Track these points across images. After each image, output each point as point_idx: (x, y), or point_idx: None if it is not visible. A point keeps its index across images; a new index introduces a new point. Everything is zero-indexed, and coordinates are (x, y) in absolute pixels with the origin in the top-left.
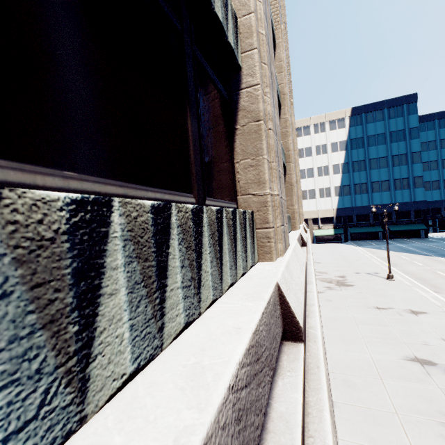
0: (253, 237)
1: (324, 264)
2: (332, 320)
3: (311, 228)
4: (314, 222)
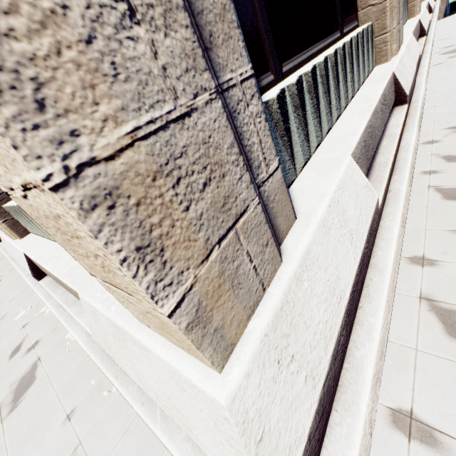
0: (407, 8)
1: (453, 38)
2: (446, 76)
3: None
4: None
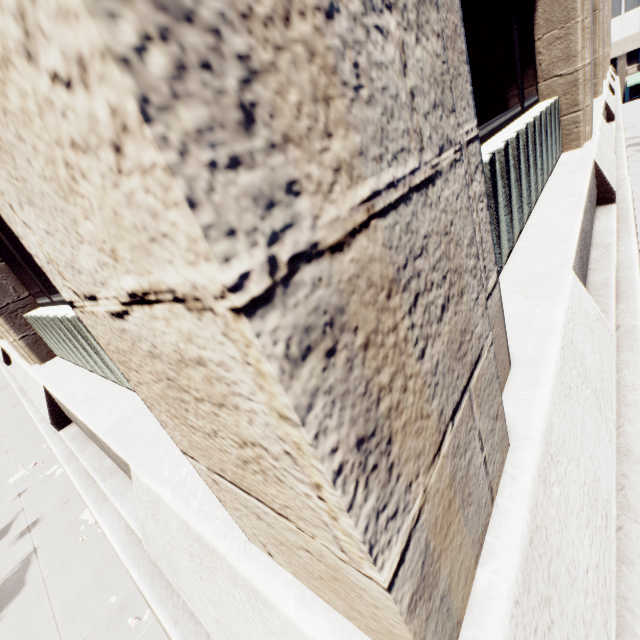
0: None
1: (639, 127)
2: (636, 174)
3: (621, 74)
4: (630, 60)
